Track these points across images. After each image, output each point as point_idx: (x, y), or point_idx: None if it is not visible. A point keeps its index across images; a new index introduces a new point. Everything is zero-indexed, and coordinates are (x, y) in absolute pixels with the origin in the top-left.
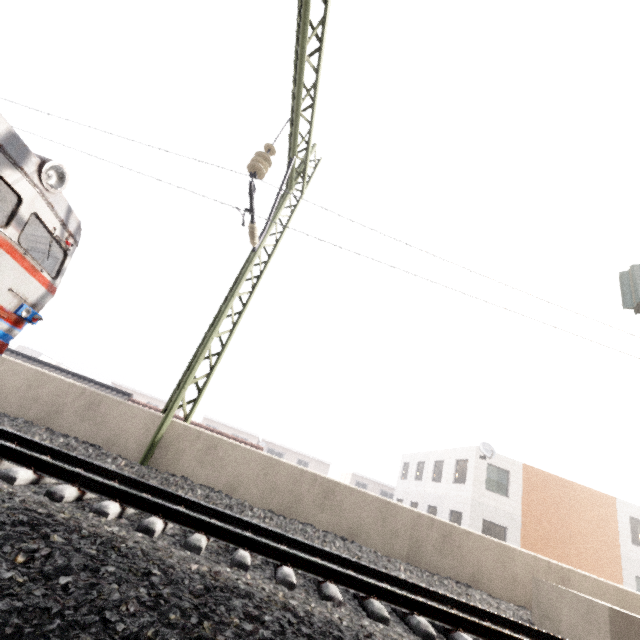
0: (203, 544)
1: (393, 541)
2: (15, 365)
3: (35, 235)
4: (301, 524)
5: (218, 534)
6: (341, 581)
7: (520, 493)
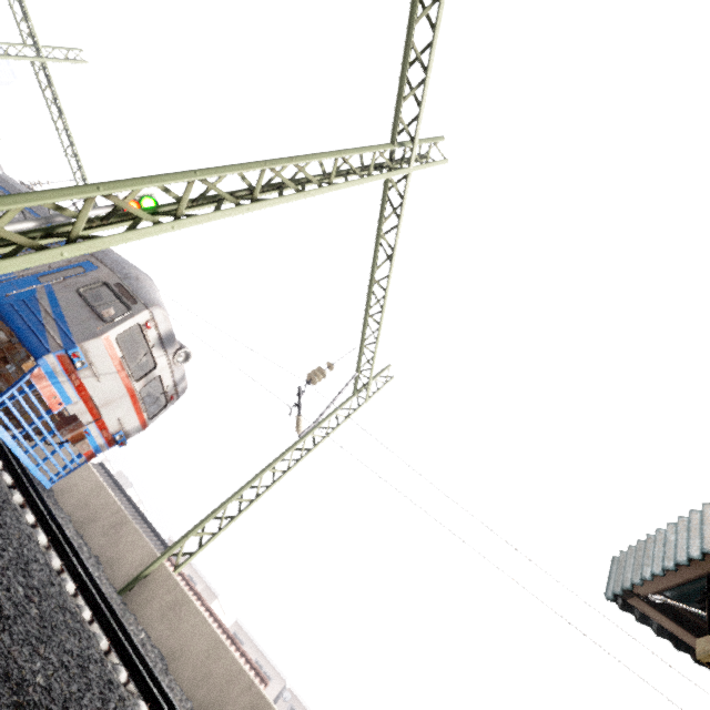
0: (102, 644)
1: None
2: (92, 474)
3: (159, 387)
4: None
5: (119, 649)
6: None
7: None
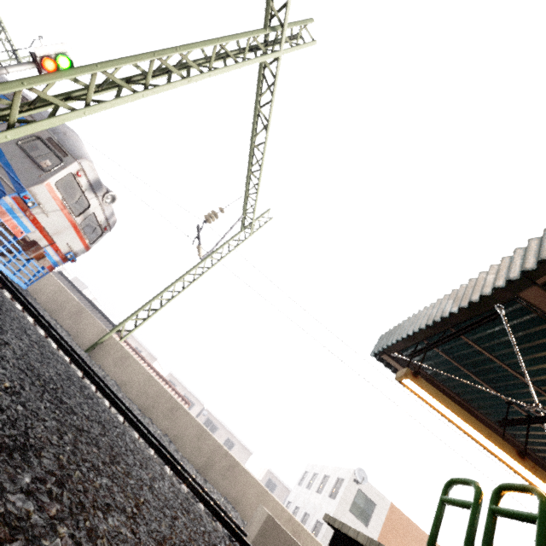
0: (78, 374)
1: (197, 454)
2: (54, 280)
3: (95, 220)
4: (148, 418)
5: (88, 377)
6: (128, 421)
7: (379, 528)
